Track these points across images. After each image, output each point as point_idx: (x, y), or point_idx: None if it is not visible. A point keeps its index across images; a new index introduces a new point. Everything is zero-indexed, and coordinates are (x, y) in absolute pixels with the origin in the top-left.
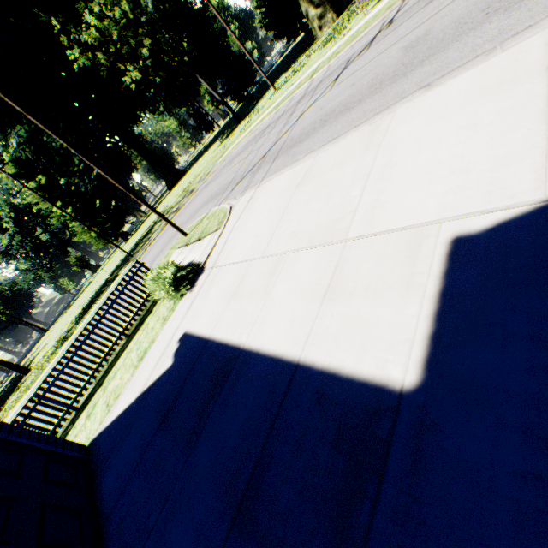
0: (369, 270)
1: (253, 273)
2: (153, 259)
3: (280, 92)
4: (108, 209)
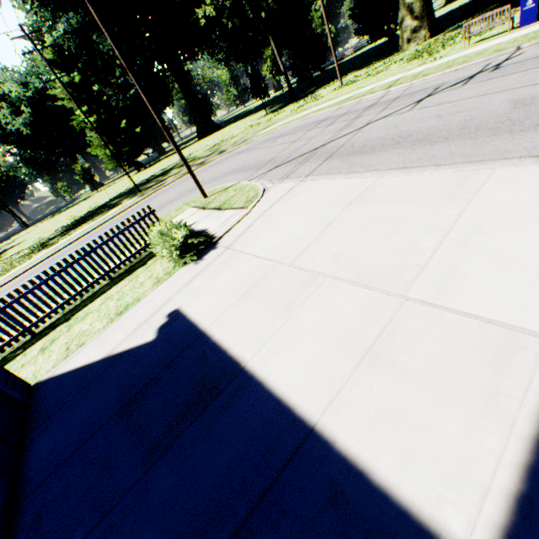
0: (432, 352)
1: (276, 279)
2: (162, 206)
3: (346, 88)
4: (131, 133)
